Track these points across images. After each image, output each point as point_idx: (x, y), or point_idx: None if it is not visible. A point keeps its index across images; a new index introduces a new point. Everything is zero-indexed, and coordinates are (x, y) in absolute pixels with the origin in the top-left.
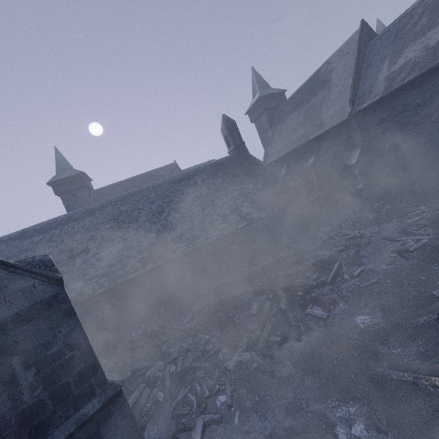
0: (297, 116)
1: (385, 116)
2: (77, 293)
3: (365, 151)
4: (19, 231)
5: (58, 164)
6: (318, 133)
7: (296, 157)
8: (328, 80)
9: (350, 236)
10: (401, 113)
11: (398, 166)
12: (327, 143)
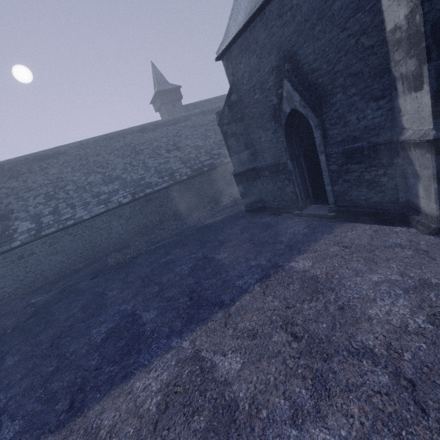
0: None
1: None
2: None
3: None
4: (199, 110)
5: (157, 77)
6: None
7: None
8: None
9: None
10: None
11: None
12: None
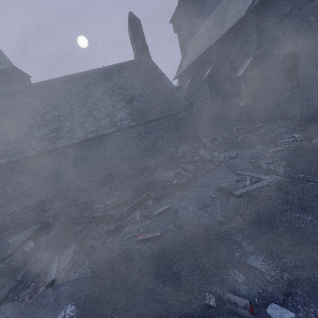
0: (208, 22)
1: (289, 9)
2: None
3: (258, 61)
4: None
5: None
6: (217, 38)
7: (199, 69)
8: None
9: (196, 159)
10: (309, 2)
11: (289, 82)
12: (225, 52)
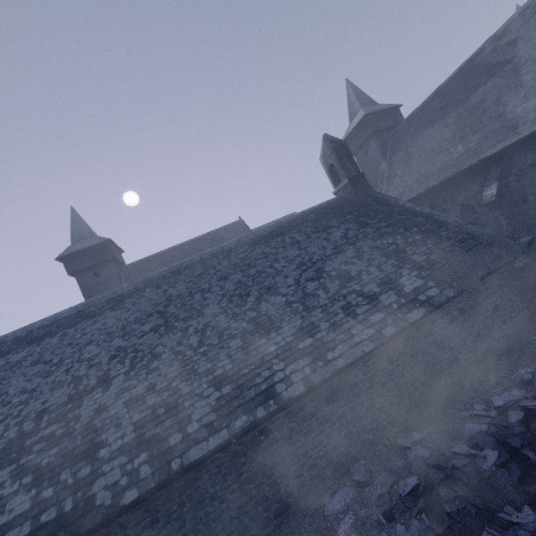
0: (441, 130)
1: None
2: (76, 501)
3: None
4: None
5: (75, 230)
6: (509, 141)
7: (450, 192)
8: (509, 58)
9: None
10: None
11: None
12: (528, 157)
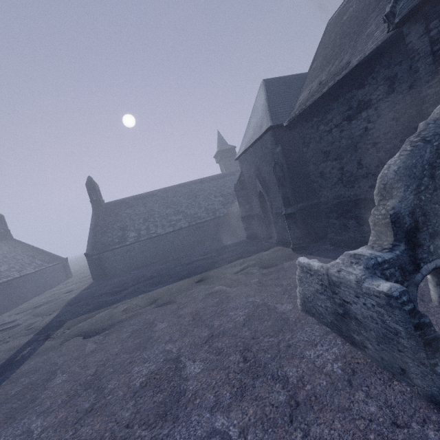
0: None
1: None
2: None
3: None
4: None
5: (220, 140)
6: None
7: None
8: None
9: None
10: None
11: None
12: None
